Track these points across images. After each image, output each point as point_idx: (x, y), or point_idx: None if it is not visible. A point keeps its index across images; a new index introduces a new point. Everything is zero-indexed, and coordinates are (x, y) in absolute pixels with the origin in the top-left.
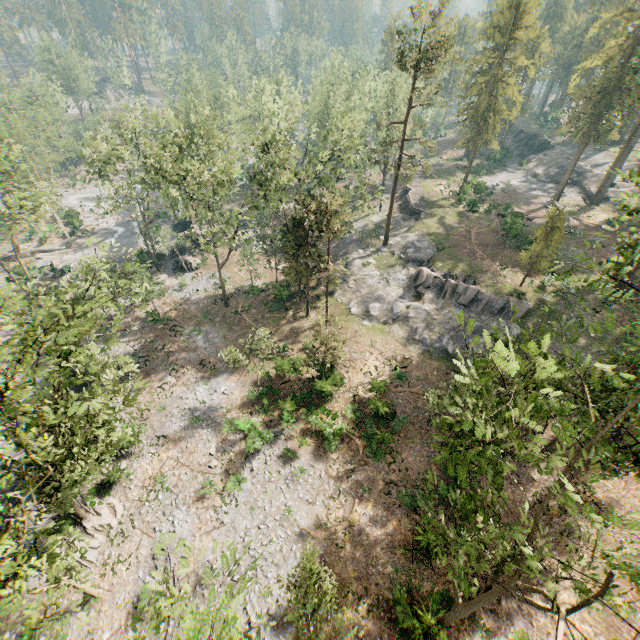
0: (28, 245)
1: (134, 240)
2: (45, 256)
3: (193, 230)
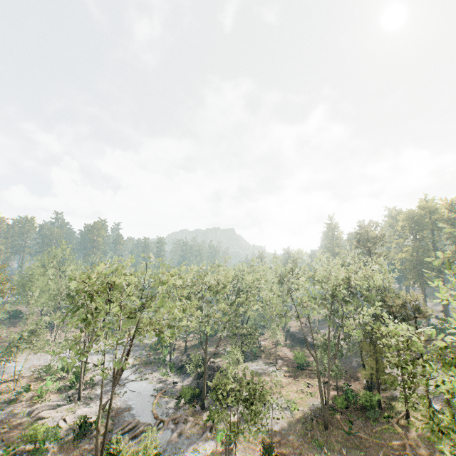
0: (15, 406)
1: (146, 384)
2: (50, 413)
3: (217, 362)
